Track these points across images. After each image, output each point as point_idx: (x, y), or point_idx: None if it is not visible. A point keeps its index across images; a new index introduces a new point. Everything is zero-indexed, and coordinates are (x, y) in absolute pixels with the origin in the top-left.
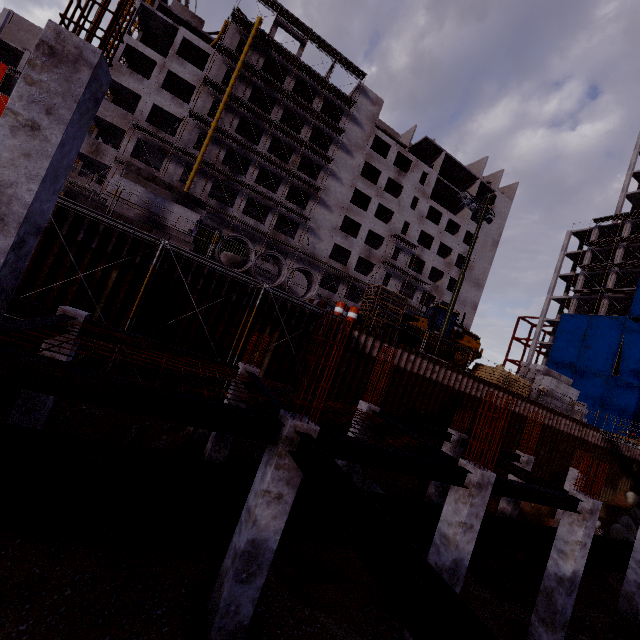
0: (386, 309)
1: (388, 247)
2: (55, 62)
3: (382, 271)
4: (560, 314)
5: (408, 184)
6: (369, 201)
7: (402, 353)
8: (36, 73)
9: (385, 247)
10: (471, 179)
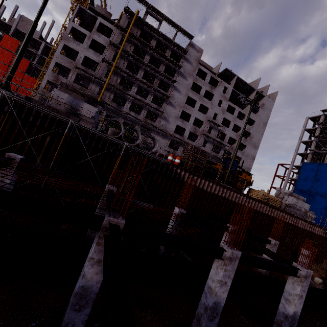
0: (196, 158)
1: (205, 126)
2: None
3: (202, 139)
4: (302, 162)
5: (216, 93)
6: (195, 102)
7: (205, 182)
8: None
9: (204, 126)
10: (251, 90)
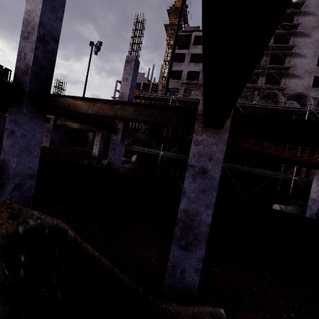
0: None
1: None
2: None
3: None
4: None
5: None
6: None
7: None
8: None
9: None
10: None
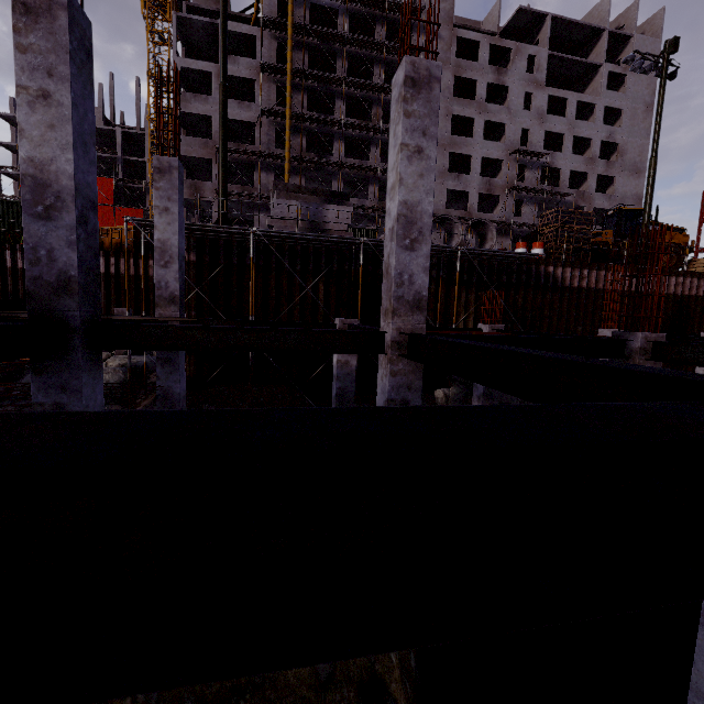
0: (572, 232)
1: (509, 169)
2: (417, 90)
3: (510, 200)
4: None
5: (513, 81)
6: (470, 124)
7: (605, 274)
8: (409, 106)
9: (506, 171)
10: (594, 35)
